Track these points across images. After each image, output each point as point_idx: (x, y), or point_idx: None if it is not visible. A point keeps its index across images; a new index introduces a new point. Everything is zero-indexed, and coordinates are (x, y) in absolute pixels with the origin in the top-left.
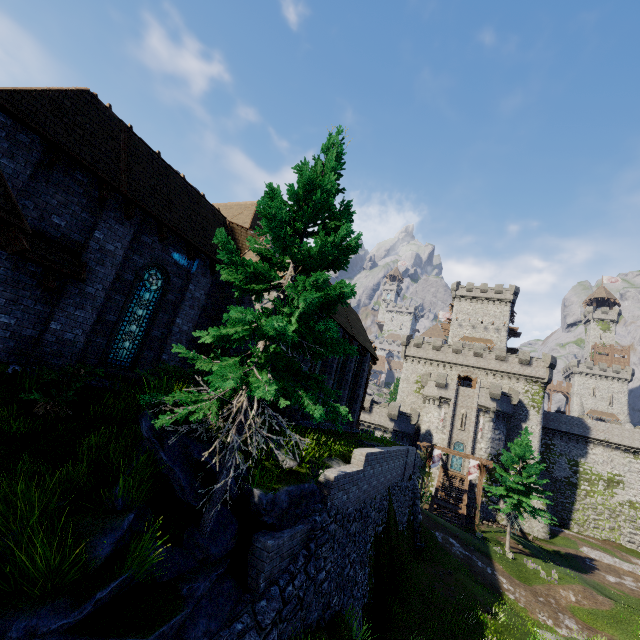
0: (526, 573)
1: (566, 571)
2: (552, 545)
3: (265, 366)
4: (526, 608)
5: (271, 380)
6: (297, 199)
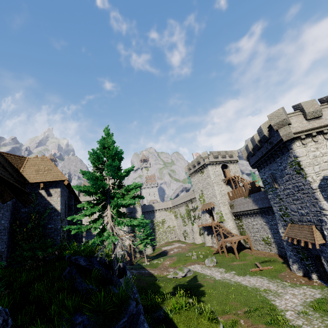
0: (155, 265)
1: (163, 257)
2: (155, 253)
3: (120, 217)
4: (161, 274)
5: (131, 219)
6: (110, 156)
